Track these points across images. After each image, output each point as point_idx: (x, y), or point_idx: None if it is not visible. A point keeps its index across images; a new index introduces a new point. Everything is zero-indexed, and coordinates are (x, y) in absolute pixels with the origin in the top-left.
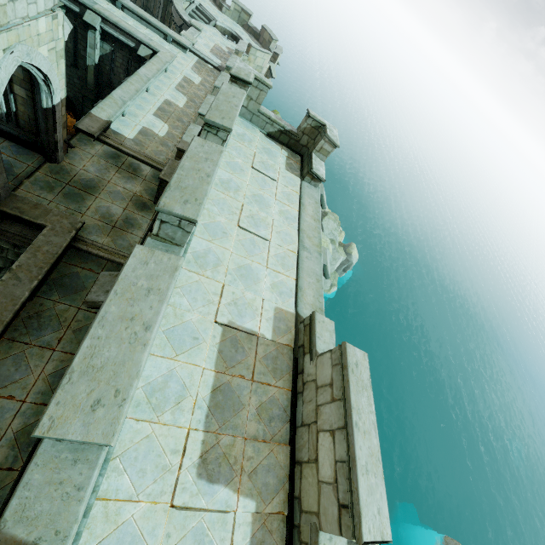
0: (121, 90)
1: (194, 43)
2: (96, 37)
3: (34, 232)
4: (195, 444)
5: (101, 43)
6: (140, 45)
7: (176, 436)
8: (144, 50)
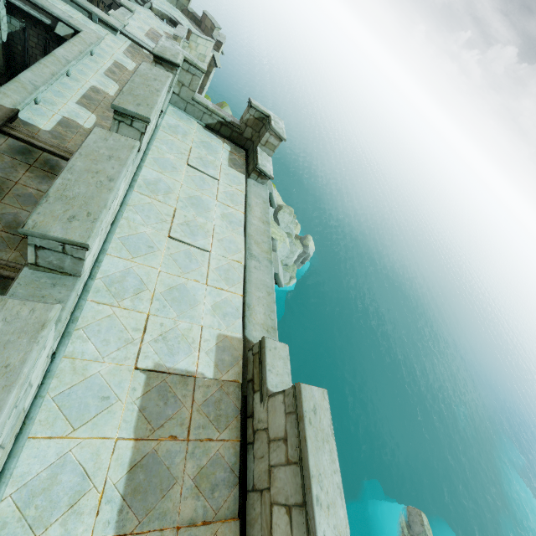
0: (31, 73)
1: (125, 24)
2: (0, 10)
3: None
4: None
5: (8, 18)
6: (57, 22)
7: None
8: (63, 29)
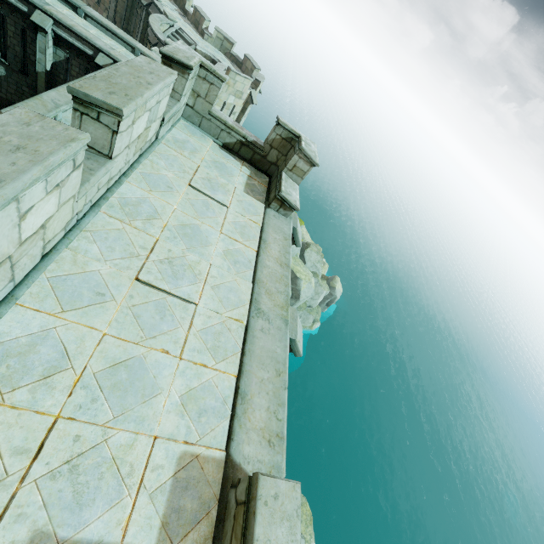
0: (56, 92)
1: None
2: (47, 41)
3: None
4: None
5: (54, 49)
6: (98, 53)
7: None
8: (103, 59)
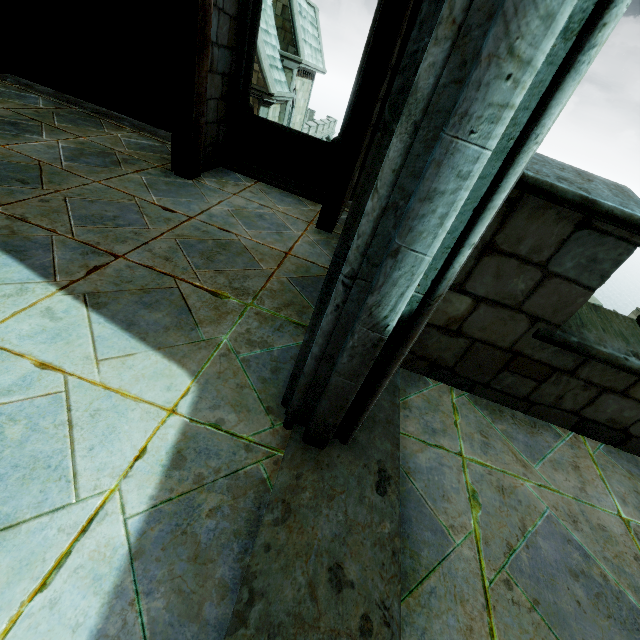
0: None
1: None
2: None
3: None
4: None
5: None
6: None
7: None
8: None
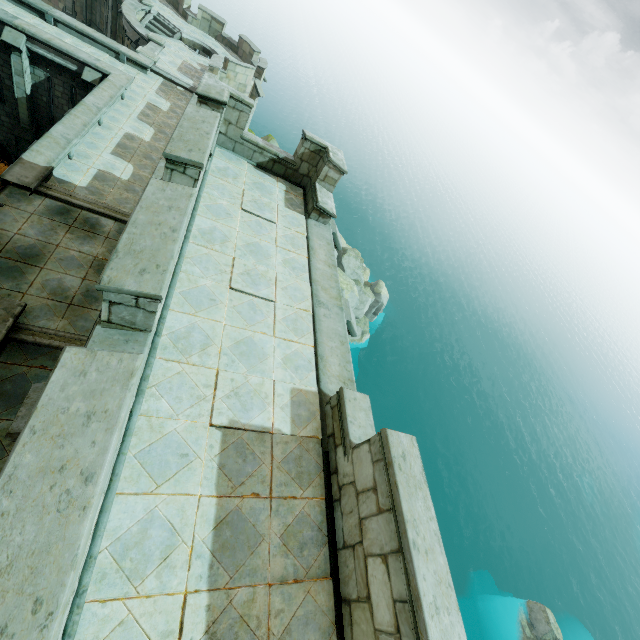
0: (62, 126)
1: (156, 60)
2: (23, 61)
3: None
4: (197, 615)
5: (32, 69)
6: (83, 68)
7: (167, 609)
8: (90, 74)
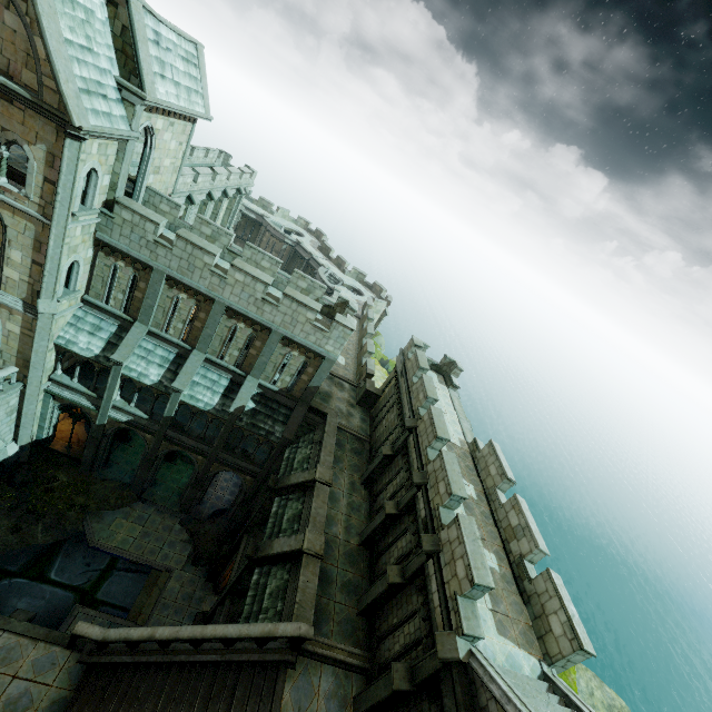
0: None
1: None
2: None
3: (317, 417)
4: None
5: None
6: None
7: None
8: None
